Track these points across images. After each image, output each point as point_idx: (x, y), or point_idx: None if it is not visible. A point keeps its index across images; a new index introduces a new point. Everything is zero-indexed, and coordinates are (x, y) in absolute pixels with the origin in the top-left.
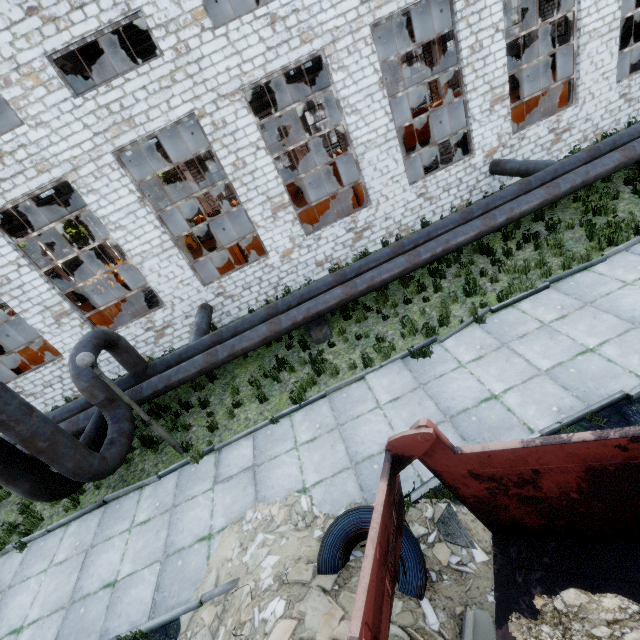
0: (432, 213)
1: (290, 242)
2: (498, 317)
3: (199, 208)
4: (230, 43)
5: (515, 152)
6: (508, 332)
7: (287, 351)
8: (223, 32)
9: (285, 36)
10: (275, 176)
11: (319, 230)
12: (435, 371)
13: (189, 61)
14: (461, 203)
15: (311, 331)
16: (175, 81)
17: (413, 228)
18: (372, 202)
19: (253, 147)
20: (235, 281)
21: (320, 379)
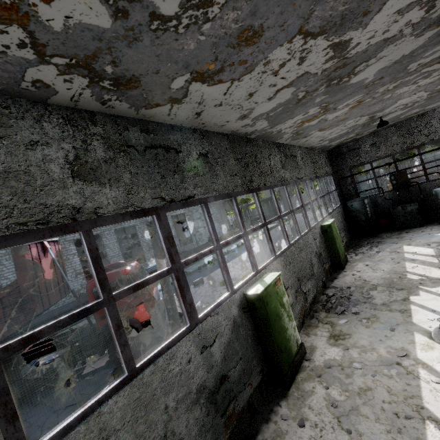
0: None
1: None
2: None
3: None
4: None
5: None
6: None
7: None
8: None
9: None
10: None
11: None
12: None
13: None
14: None
15: None
16: None
17: None
18: None
19: None
20: None
21: None
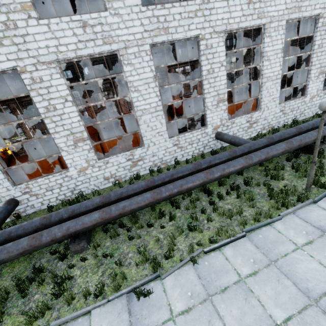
0: (182, 155)
1: (86, 162)
2: (208, 259)
3: None
4: (51, 31)
5: (229, 129)
6: (214, 280)
7: (52, 255)
8: (46, 22)
9: (92, 36)
10: (78, 120)
11: (108, 157)
12: (149, 319)
13: (16, 34)
14: (199, 152)
15: (70, 244)
16: (2, 44)
17: (170, 163)
18: (145, 145)
19: (63, 99)
20: (40, 184)
21: (57, 301)
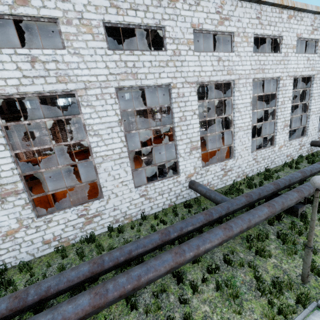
0: (150, 208)
1: (17, 223)
2: None
3: (17, 155)
4: None
5: (203, 177)
6: None
7: None
8: None
9: (43, 73)
10: (11, 167)
11: (52, 213)
12: None
13: None
14: (170, 203)
15: None
16: None
17: (135, 217)
18: (104, 196)
19: None
20: None
21: None
